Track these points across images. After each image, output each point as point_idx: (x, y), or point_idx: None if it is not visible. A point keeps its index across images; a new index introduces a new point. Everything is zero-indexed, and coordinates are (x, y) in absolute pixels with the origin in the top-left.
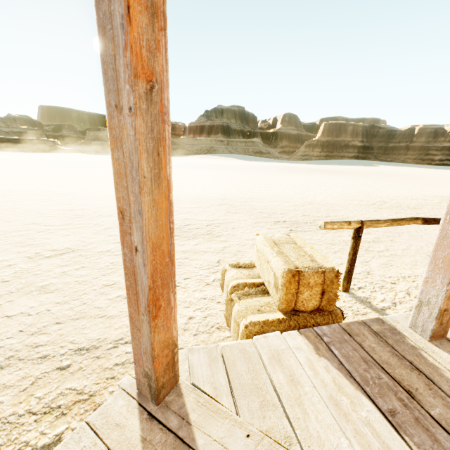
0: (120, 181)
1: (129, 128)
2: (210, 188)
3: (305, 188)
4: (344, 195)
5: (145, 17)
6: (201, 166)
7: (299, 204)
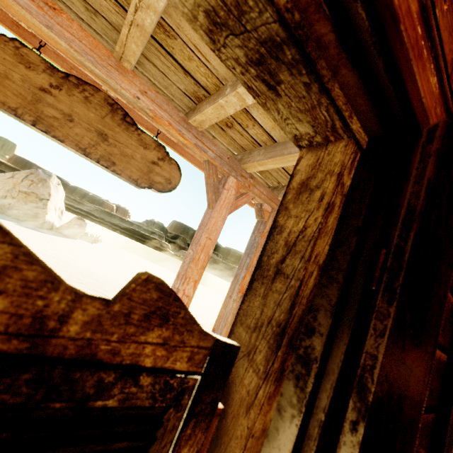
0: (219, 319)
1: (231, 304)
2: None
3: None
4: None
5: (249, 277)
6: None
7: None
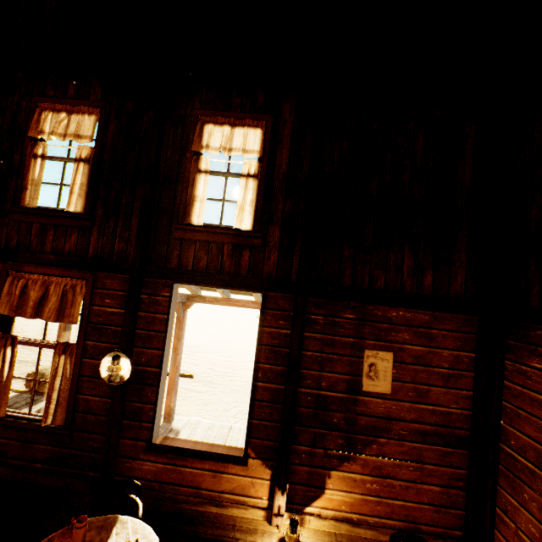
0: None
1: None
2: (203, 337)
3: None
4: None
5: None
6: None
7: (237, 360)
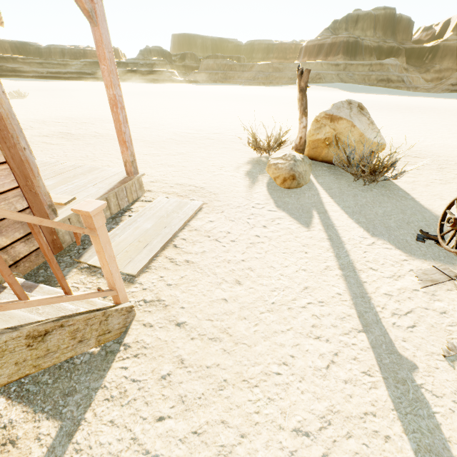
0: None
1: None
2: (133, 114)
3: (219, 119)
4: (217, 126)
5: None
6: (244, 97)
7: (133, 127)
